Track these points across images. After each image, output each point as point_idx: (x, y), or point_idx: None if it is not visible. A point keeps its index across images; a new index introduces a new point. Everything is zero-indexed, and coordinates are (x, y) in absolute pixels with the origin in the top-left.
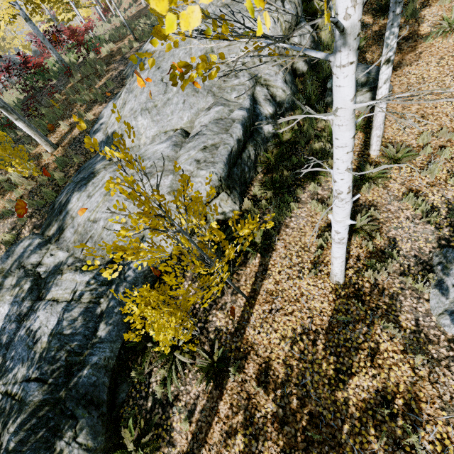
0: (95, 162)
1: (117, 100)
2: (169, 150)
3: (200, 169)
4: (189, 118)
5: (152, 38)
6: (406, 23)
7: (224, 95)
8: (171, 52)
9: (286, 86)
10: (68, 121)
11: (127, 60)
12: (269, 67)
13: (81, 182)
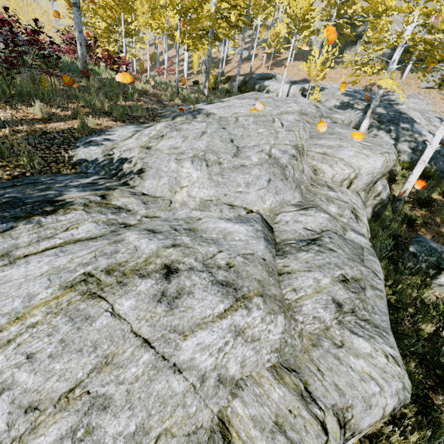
0: (65, 184)
1: (143, 128)
2: (263, 246)
3: (349, 330)
4: (272, 204)
5: (211, 104)
6: (442, 223)
7: (317, 200)
8: (238, 124)
9: (368, 226)
10: (50, 109)
11: (164, 105)
12: (355, 197)
13: (9, 208)
